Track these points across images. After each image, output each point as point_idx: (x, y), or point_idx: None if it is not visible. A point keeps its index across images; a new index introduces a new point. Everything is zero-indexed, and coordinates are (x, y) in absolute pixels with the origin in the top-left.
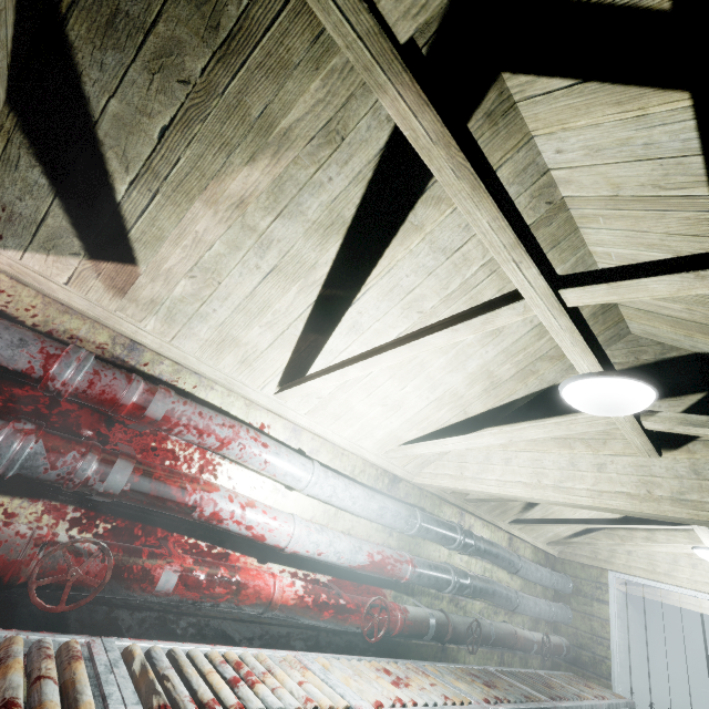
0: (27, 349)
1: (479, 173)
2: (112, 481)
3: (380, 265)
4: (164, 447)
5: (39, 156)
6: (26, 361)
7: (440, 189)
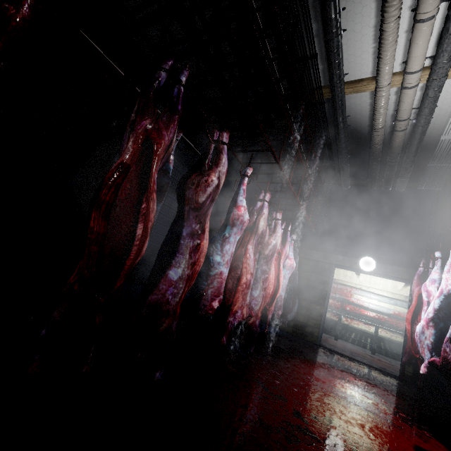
0: None
1: None
2: (336, 296)
3: None
4: (343, 292)
5: None
6: None
7: None
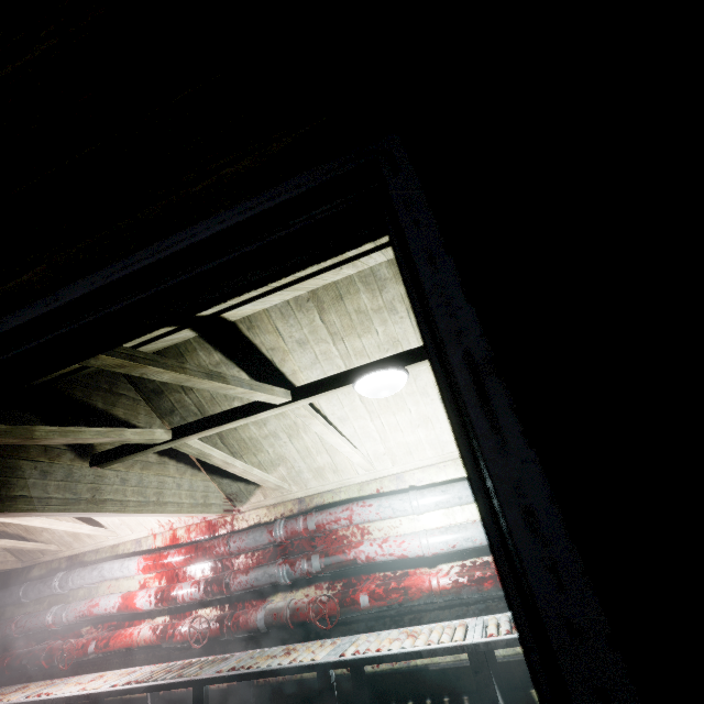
0: (264, 534)
1: (211, 428)
2: (315, 566)
3: None
4: (339, 535)
5: (221, 476)
6: (267, 538)
7: (278, 358)
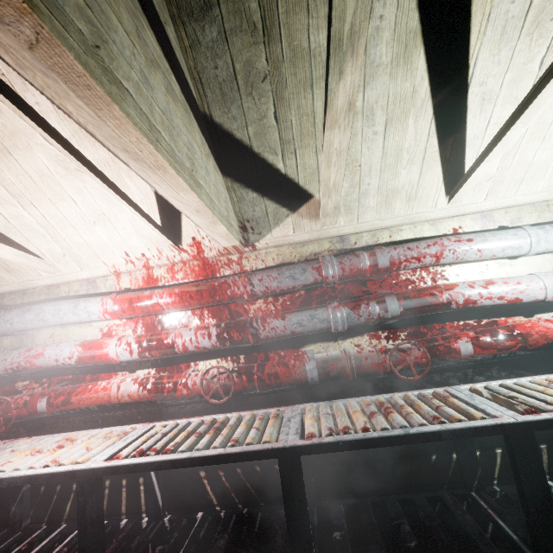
0: (307, 272)
1: None
2: (391, 310)
3: (474, 26)
4: (400, 280)
5: (246, 186)
6: (311, 277)
7: None
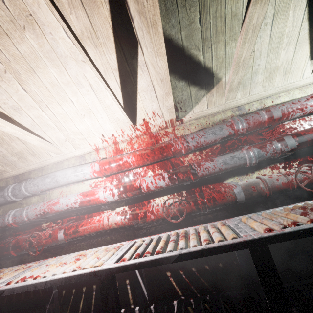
0: (224, 128)
1: None
2: (289, 144)
3: None
4: (285, 128)
5: (178, 77)
6: (227, 132)
7: None
